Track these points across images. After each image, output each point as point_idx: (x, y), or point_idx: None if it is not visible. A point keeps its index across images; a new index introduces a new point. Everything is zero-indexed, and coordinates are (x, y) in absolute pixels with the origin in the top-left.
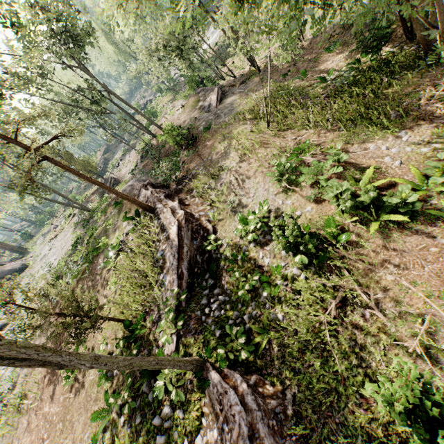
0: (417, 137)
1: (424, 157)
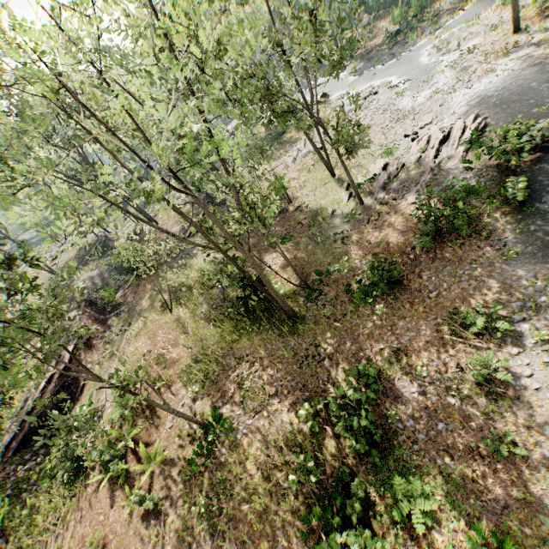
0: (201, 408)
1: (180, 433)
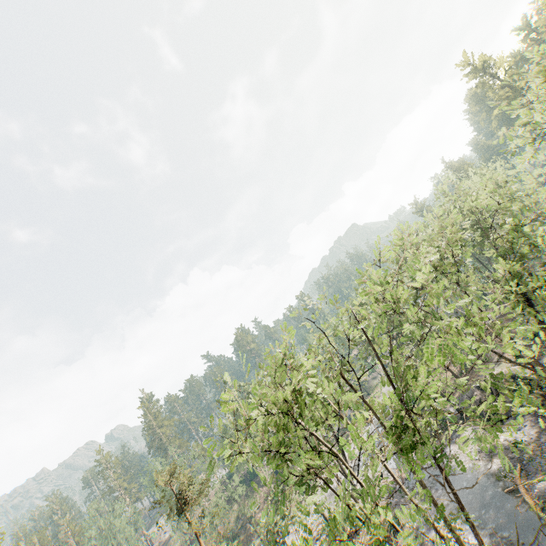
0: None
1: None
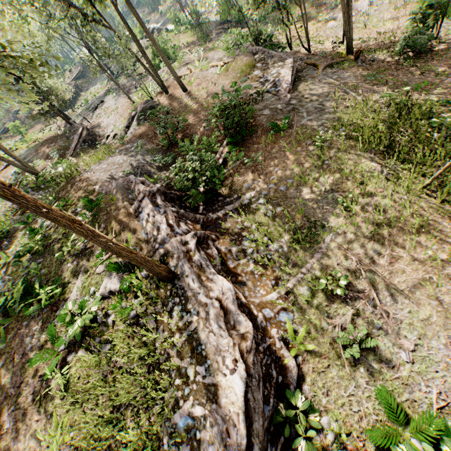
0: None
1: None
